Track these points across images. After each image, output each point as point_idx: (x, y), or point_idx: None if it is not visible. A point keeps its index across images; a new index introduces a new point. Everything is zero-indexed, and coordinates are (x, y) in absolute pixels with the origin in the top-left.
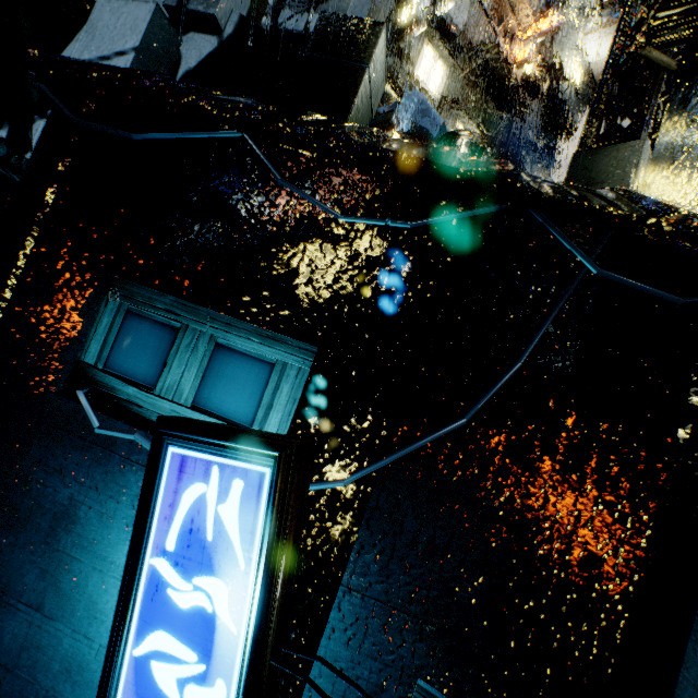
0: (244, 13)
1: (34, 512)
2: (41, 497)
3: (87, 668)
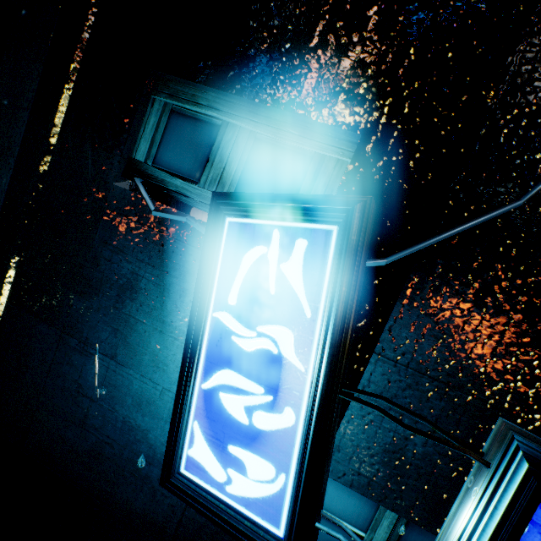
0: None
1: (103, 283)
2: (109, 271)
3: (153, 403)
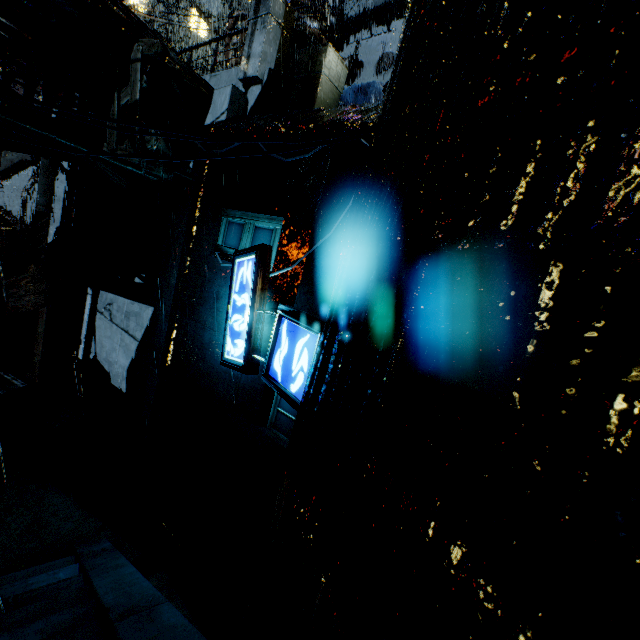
0: (273, 64)
1: (209, 298)
2: (210, 293)
3: None
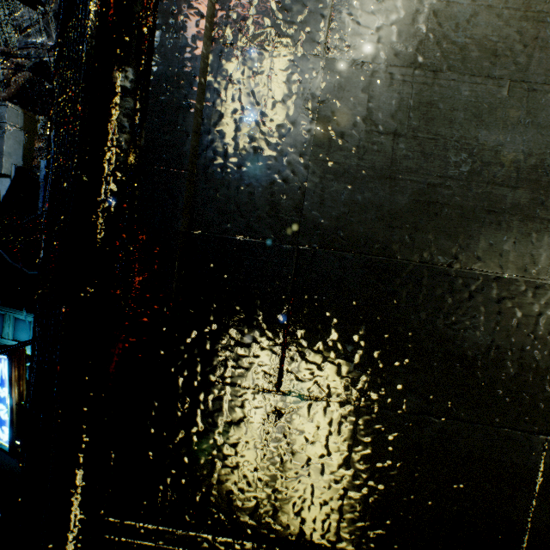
0: (21, 160)
1: None
2: None
3: None
